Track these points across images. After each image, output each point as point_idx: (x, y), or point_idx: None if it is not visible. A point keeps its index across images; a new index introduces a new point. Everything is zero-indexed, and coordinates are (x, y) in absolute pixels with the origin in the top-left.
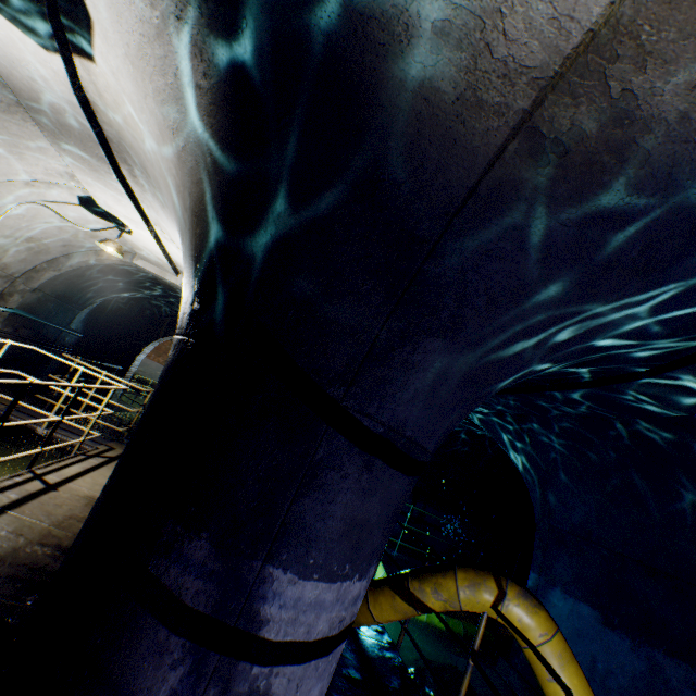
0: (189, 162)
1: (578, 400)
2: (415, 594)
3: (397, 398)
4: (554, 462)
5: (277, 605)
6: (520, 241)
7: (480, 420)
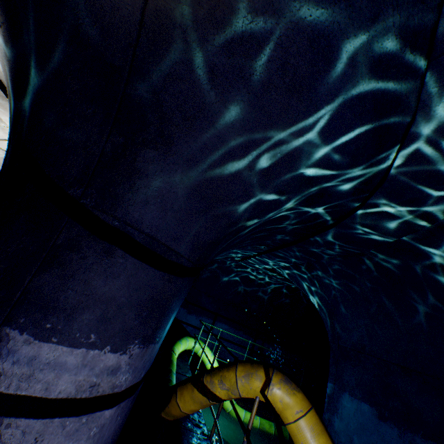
0: (1, 57)
1: (331, 241)
2: (208, 386)
3: (127, 198)
4: (335, 297)
5: (11, 361)
6: (188, 64)
7: (287, 274)
